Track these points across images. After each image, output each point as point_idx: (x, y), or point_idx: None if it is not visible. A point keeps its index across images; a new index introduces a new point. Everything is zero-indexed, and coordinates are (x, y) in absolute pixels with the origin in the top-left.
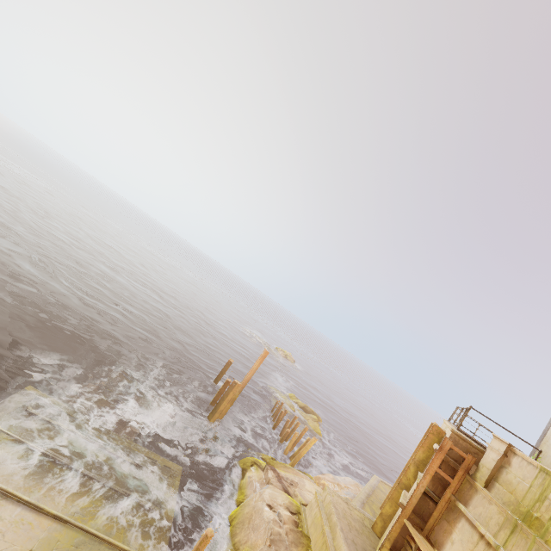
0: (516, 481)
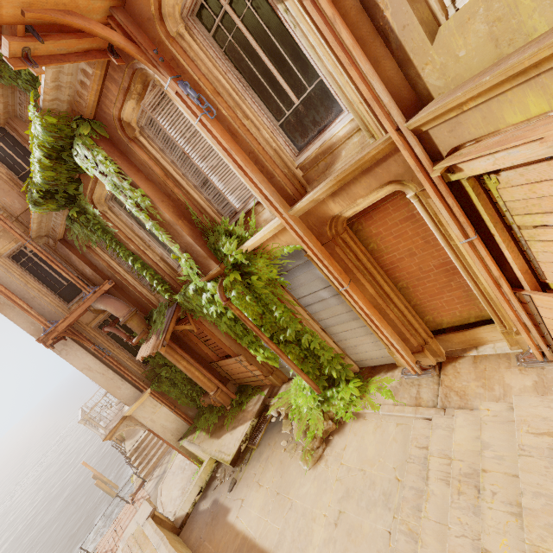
0: None
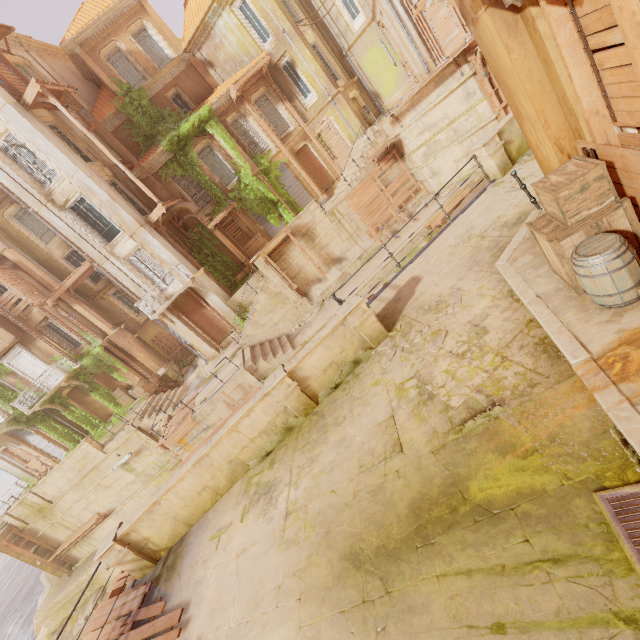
0: (25, 512)
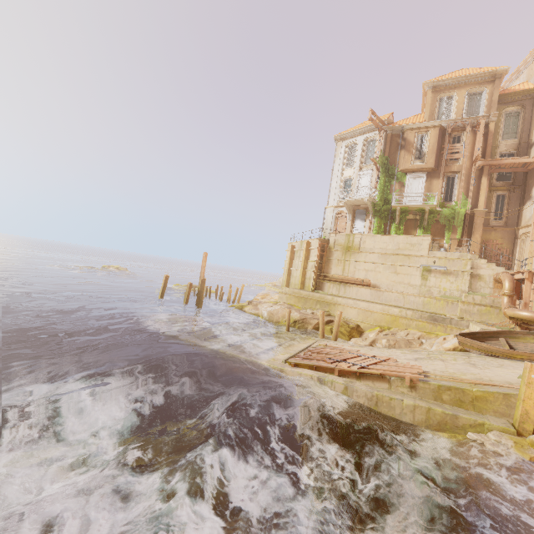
0: (341, 242)
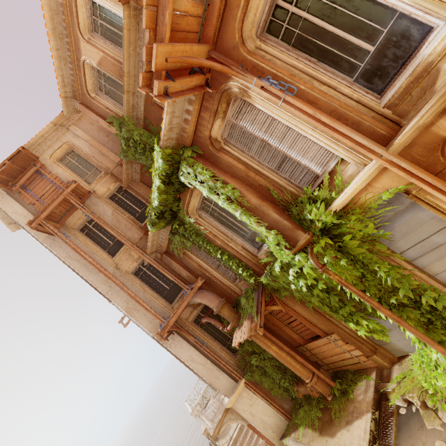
0: None
